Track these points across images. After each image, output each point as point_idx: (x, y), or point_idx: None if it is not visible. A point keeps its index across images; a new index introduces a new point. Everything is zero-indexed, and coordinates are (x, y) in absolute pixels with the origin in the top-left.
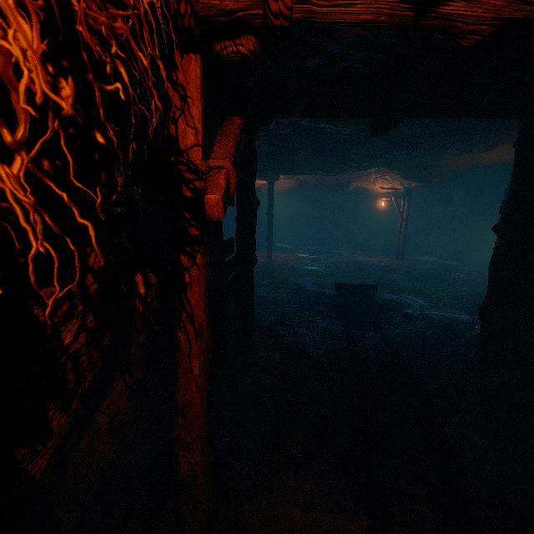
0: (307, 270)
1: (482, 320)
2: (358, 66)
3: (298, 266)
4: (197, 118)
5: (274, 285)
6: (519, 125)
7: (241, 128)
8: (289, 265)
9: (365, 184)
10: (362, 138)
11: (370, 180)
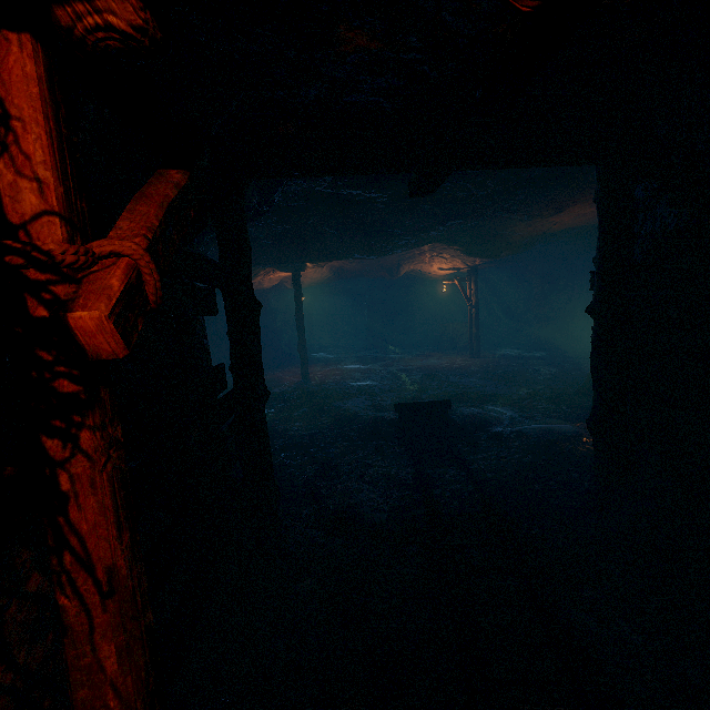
0: (358, 388)
1: (595, 437)
2: (376, 99)
3: (345, 383)
4: (39, 158)
5: (313, 416)
6: (596, 174)
7: (182, 186)
8: (333, 383)
9: (419, 266)
10: (405, 207)
11: (425, 260)
